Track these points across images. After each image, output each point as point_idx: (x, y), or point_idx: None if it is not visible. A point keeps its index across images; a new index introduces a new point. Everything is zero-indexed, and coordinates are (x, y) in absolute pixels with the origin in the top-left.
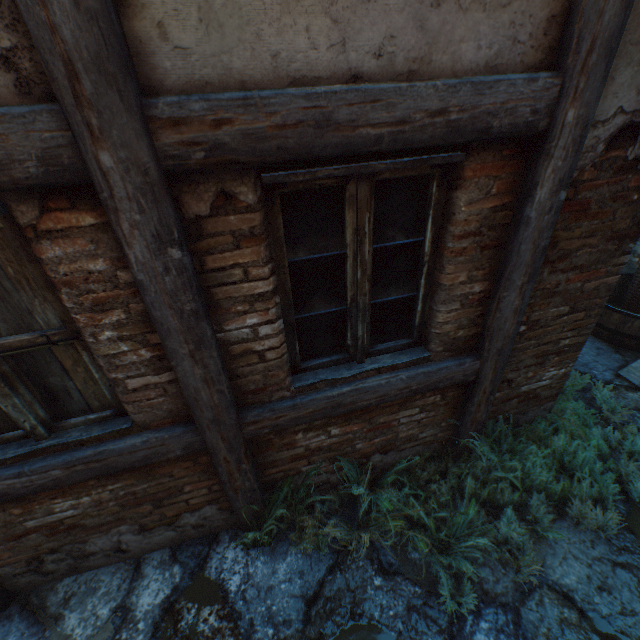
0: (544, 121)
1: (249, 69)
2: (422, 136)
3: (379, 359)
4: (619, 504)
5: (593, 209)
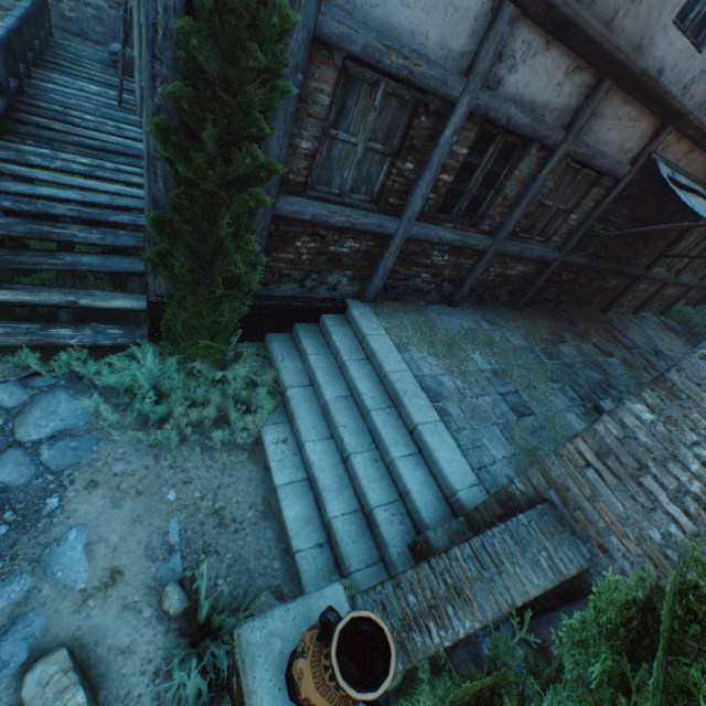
0: None
1: None
2: None
3: None
4: None
5: None
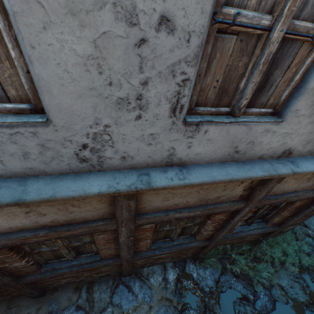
0: None
1: (277, 192)
2: (301, 199)
3: (253, 225)
4: (297, 264)
5: None
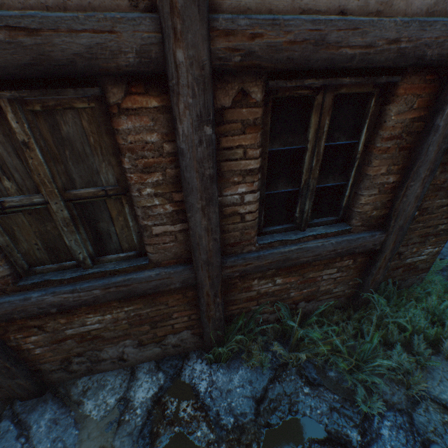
0: None
1: (276, 1)
2: (380, 58)
3: (315, 229)
4: None
5: None
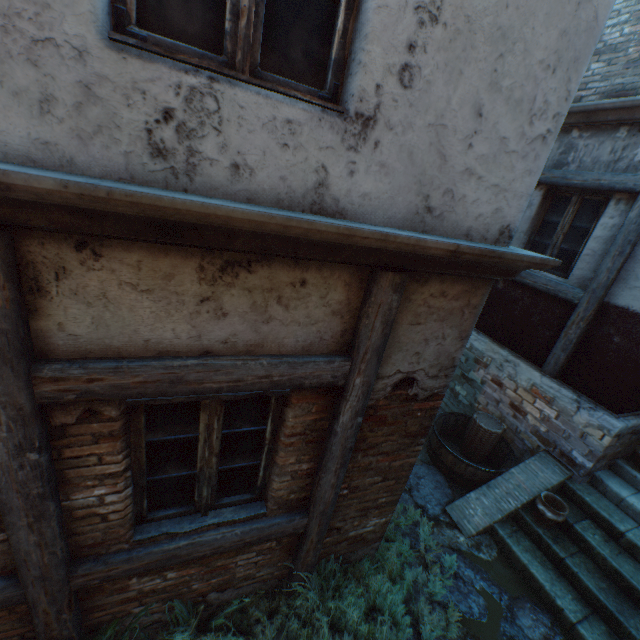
0: (342, 381)
1: (126, 346)
2: (253, 387)
3: (222, 512)
4: None
5: (390, 420)
